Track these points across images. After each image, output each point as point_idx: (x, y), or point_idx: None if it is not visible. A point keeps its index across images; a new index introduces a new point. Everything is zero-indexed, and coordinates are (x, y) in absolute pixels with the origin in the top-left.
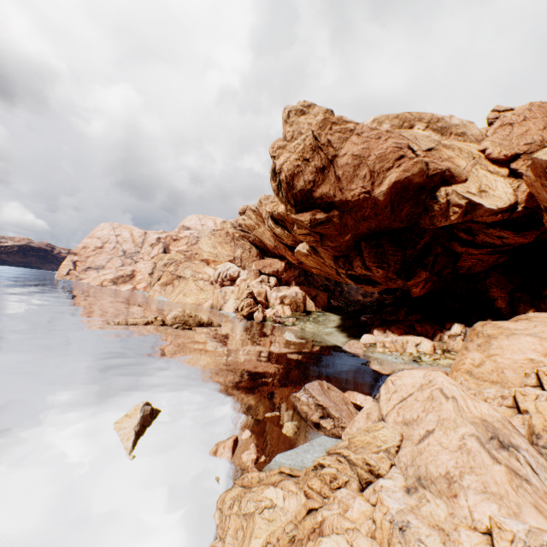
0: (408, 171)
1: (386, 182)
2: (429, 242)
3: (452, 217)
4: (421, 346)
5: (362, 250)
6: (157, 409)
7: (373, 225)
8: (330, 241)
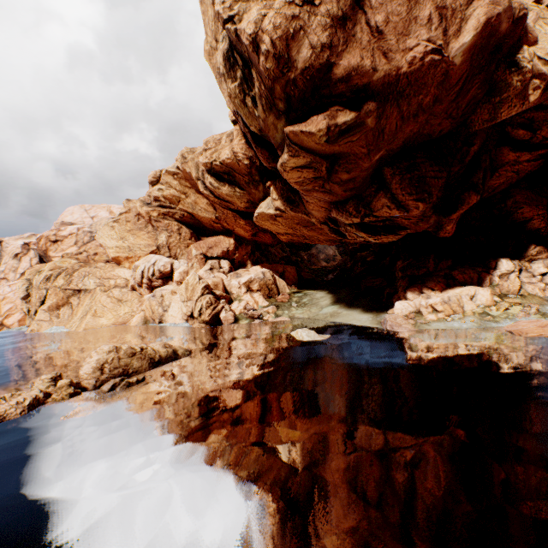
0: (498, 4)
1: (471, 24)
2: (477, 151)
3: (532, 97)
4: (478, 298)
5: (388, 180)
6: None
7: (416, 129)
8: (347, 170)
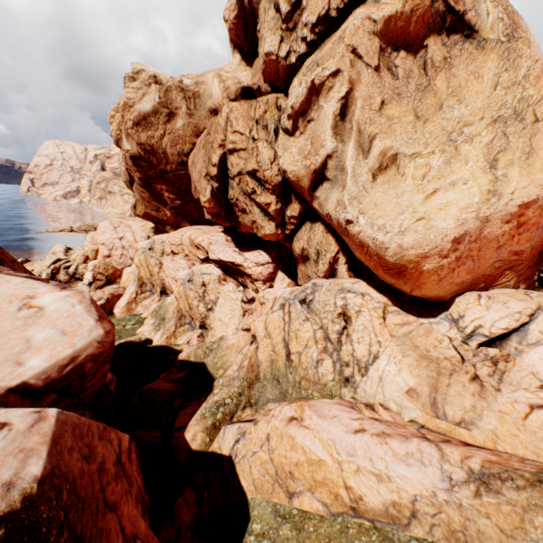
0: None
1: None
2: None
3: None
4: None
5: None
6: (31, 260)
7: None
8: None
